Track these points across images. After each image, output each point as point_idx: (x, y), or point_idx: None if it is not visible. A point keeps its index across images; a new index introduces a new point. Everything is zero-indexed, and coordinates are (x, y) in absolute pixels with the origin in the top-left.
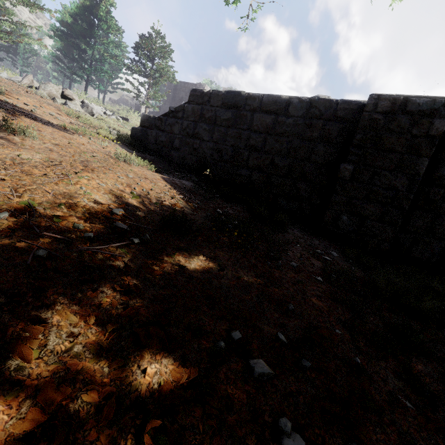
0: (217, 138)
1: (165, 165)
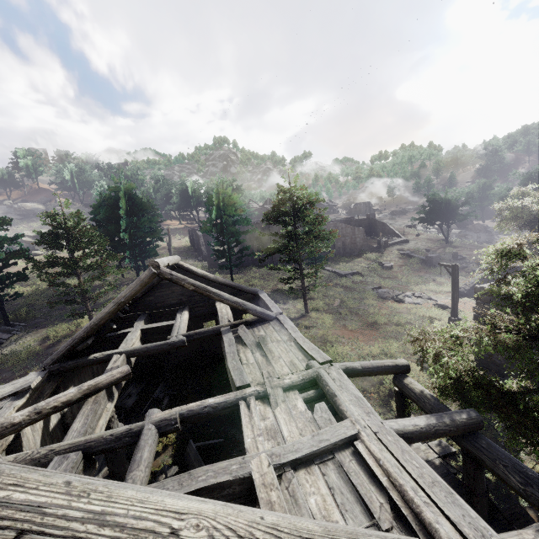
0: None
1: None
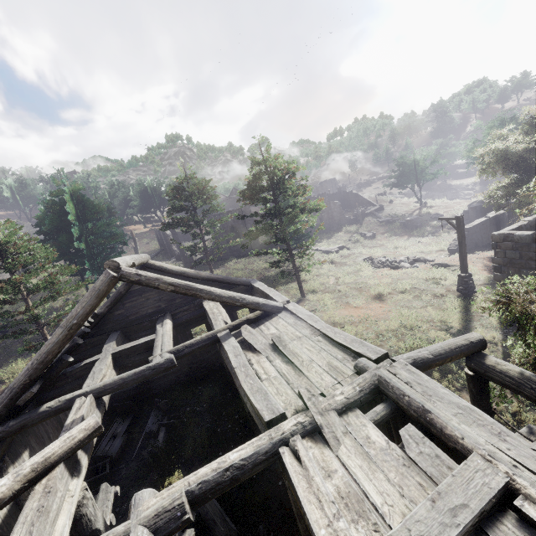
0: (477, 236)
1: (476, 251)
